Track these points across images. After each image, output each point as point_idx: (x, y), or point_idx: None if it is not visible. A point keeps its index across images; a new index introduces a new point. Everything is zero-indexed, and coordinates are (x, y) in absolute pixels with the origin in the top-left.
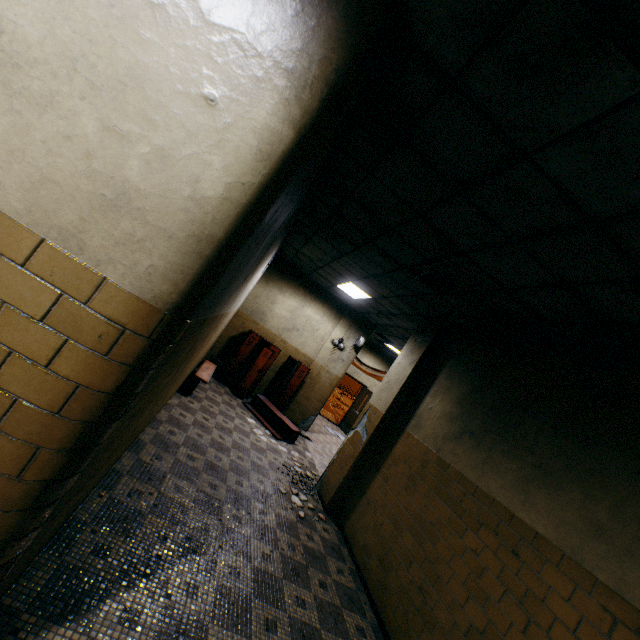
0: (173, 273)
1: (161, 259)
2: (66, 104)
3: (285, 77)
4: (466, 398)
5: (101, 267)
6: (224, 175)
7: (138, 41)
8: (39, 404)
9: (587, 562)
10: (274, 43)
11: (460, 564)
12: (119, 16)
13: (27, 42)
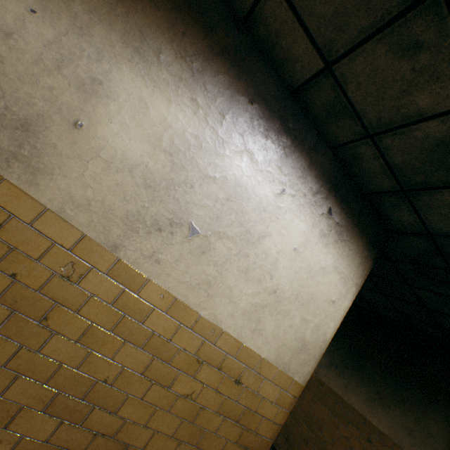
0: (312, 370)
1: (311, 367)
2: (292, 313)
3: (355, 287)
4: (330, 342)
5: (294, 375)
6: (333, 328)
7: (315, 283)
8: (268, 437)
9: (405, 447)
10: (353, 274)
11: (338, 444)
12: (311, 275)
13: (284, 291)
